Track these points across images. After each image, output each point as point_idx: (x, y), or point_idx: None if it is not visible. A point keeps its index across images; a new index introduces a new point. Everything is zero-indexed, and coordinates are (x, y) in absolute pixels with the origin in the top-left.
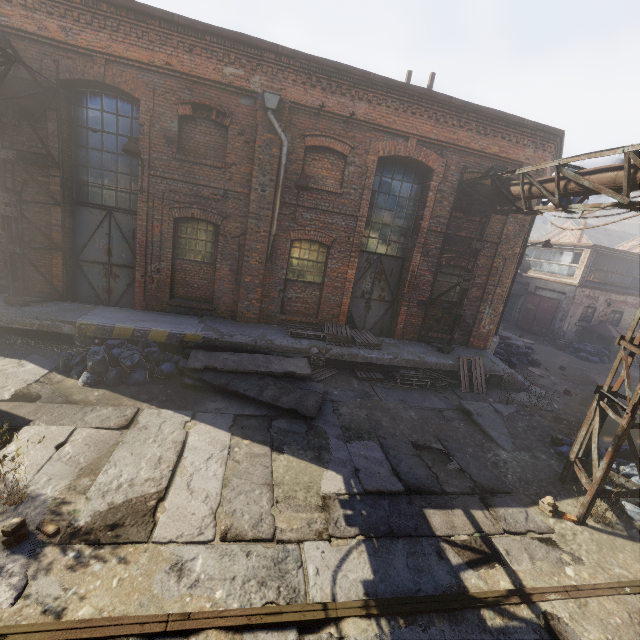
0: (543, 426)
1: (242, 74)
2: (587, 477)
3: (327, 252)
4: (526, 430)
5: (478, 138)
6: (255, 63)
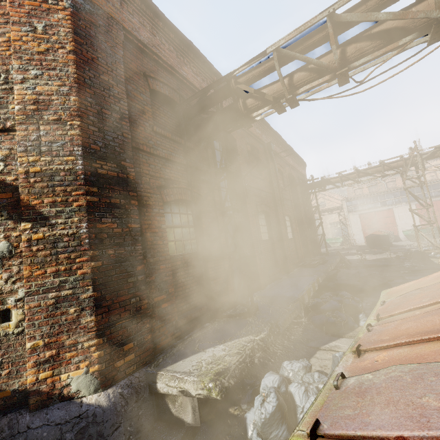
0: (385, 258)
1: (260, 133)
2: (435, 249)
3: (290, 220)
4: (388, 260)
5: (297, 166)
6: (262, 129)
